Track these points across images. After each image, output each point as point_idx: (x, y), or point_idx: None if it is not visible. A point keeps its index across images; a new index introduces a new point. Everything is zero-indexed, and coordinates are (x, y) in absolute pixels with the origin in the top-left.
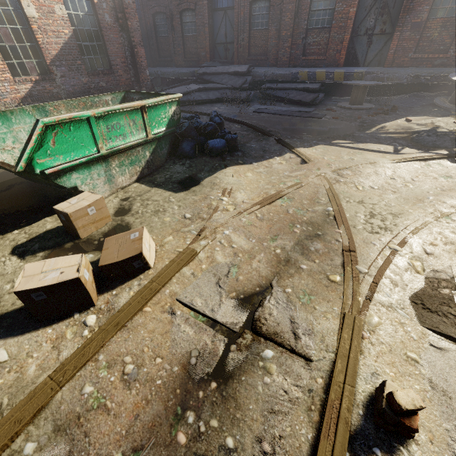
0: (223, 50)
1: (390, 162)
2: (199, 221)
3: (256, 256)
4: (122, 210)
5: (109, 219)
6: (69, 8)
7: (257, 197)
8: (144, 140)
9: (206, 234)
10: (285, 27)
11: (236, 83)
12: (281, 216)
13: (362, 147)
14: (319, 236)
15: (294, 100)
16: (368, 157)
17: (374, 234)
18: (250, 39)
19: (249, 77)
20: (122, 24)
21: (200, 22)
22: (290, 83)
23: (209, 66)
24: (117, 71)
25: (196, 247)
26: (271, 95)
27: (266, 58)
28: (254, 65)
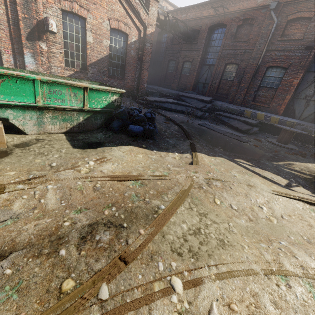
0: (202, 86)
1: (270, 191)
2: (53, 170)
3: (44, 218)
4: (25, 144)
5: (3, 145)
6: (112, 43)
7: (119, 172)
8: (79, 108)
9: (34, 181)
10: (244, 81)
11: (199, 105)
12: (115, 195)
13: (257, 171)
14: (121, 227)
15: (233, 126)
16: (252, 180)
17: (174, 253)
18: (220, 84)
19: (209, 104)
20: (140, 57)
21: (193, 69)
22: (236, 115)
23: (188, 92)
24: (127, 80)
25: (9, 187)
26: (219, 118)
27: (227, 97)
28: (218, 99)
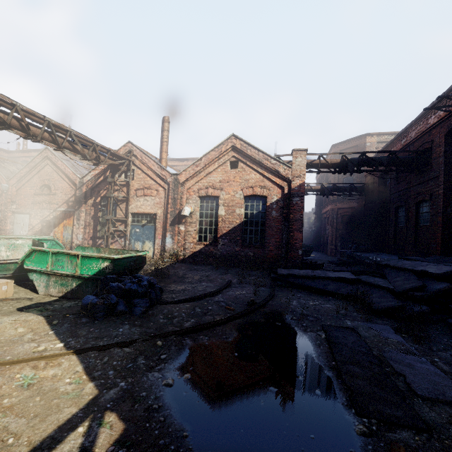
0: None
1: None
2: None
3: None
4: (13, 299)
5: None
6: (248, 210)
7: None
8: (72, 274)
9: None
10: None
11: (403, 284)
12: None
13: None
14: None
15: None
16: None
17: None
18: None
19: (443, 283)
20: (286, 216)
21: (434, 211)
22: None
23: (409, 259)
24: (269, 247)
25: None
26: None
27: None
28: None
